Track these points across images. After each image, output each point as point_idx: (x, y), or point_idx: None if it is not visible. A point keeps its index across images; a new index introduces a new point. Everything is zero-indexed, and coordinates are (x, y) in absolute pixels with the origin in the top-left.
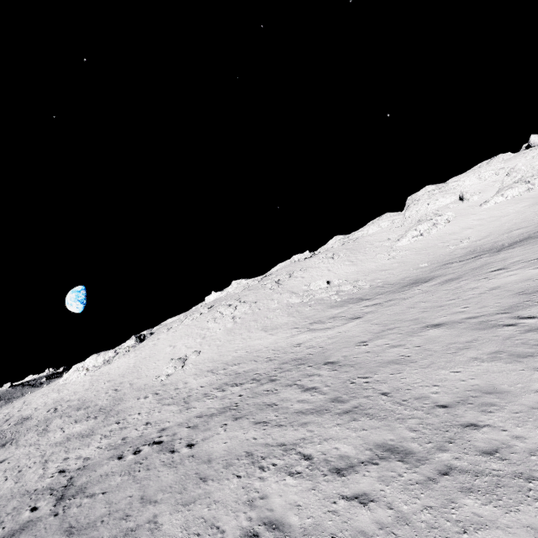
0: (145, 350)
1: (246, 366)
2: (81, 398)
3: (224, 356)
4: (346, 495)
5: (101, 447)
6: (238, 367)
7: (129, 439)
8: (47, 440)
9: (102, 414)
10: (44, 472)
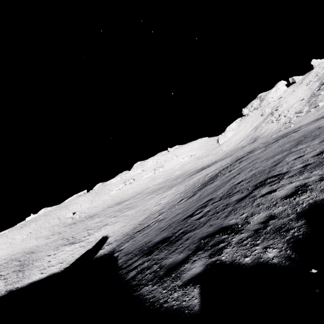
0: None
1: (17, 255)
2: None
3: (14, 252)
4: (1, 278)
5: None
6: (14, 256)
7: None
8: None
9: None
10: None
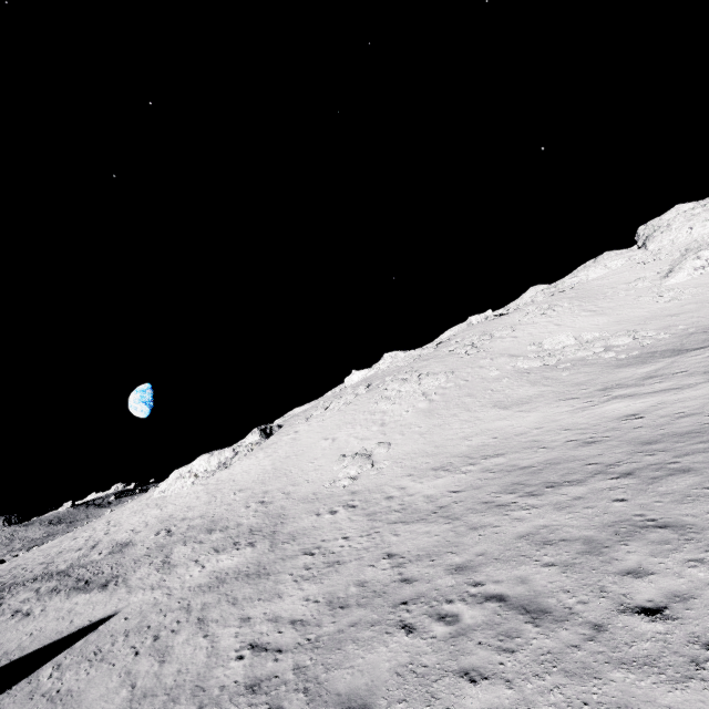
0: (280, 447)
1: (529, 455)
2: (205, 515)
3: (445, 446)
4: None
5: (314, 600)
6: (508, 459)
7: (377, 585)
8: (180, 581)
9: (261, 538)
10: (211, 644)
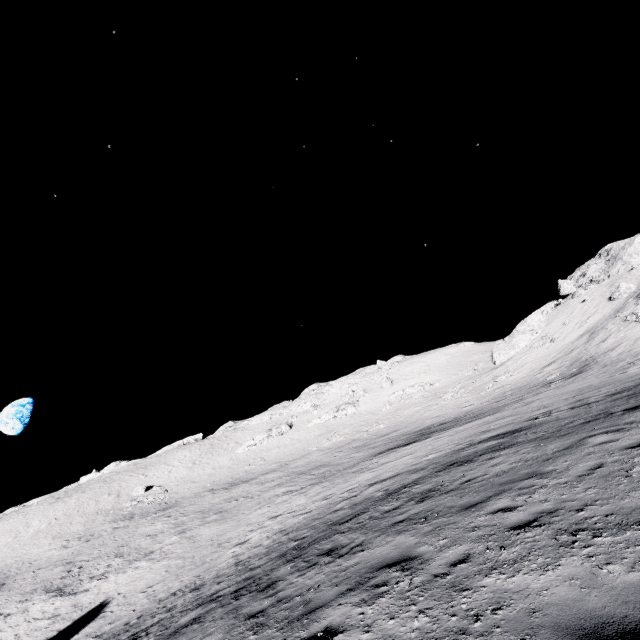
0: None
1: None
2: None
3: (3, 561)
4: None
5: None
6: None
7: None
8: None
9: None
10: None
